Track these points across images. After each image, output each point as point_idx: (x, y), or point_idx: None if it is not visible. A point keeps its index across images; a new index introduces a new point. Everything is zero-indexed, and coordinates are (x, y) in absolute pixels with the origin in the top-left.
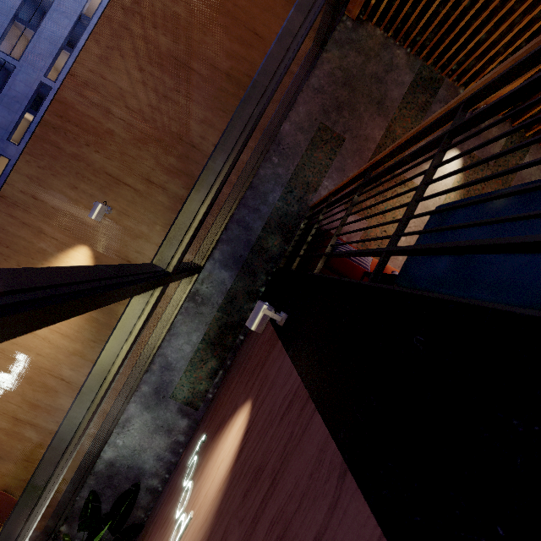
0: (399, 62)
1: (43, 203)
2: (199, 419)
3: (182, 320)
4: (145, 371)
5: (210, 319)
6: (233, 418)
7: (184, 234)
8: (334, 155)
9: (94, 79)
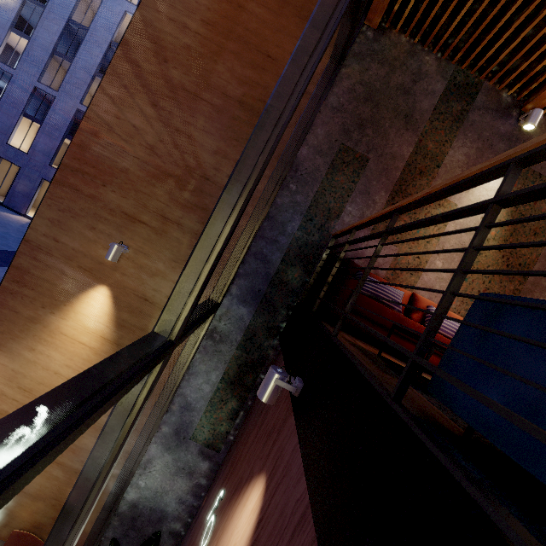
0: (428, 69)
1: (64, 245)
2: (221, 462)
3: (200, 359)
4: (165, 412)
5: (229, 357)
6: (248, 488)
7: (187, 298)
8: (357, 177)
9: (108, 119)
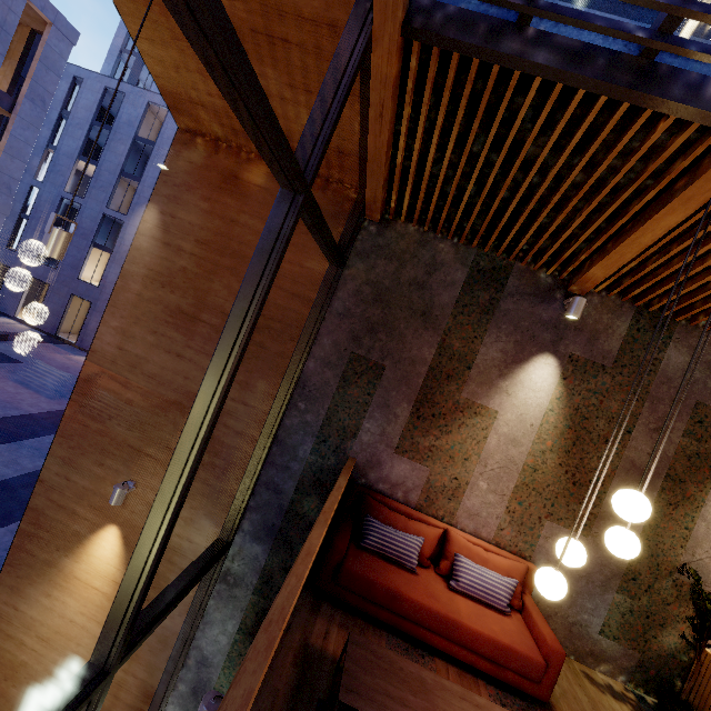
0: (444, 257)
1: (75, 483)
2: None
3: (215, 606)
4: (180, 668)
5: (246, 603)
6: None
7: (118, 628)
8: (373, 388)
9: (112, 351)
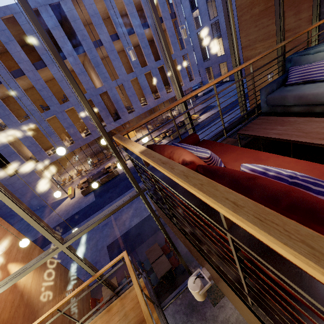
0: None
1: (256, 84)
2: None
3: None
4: None
5: None
6: None
7: None
8: None
9: (247, 43)
